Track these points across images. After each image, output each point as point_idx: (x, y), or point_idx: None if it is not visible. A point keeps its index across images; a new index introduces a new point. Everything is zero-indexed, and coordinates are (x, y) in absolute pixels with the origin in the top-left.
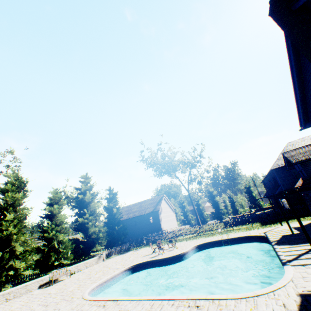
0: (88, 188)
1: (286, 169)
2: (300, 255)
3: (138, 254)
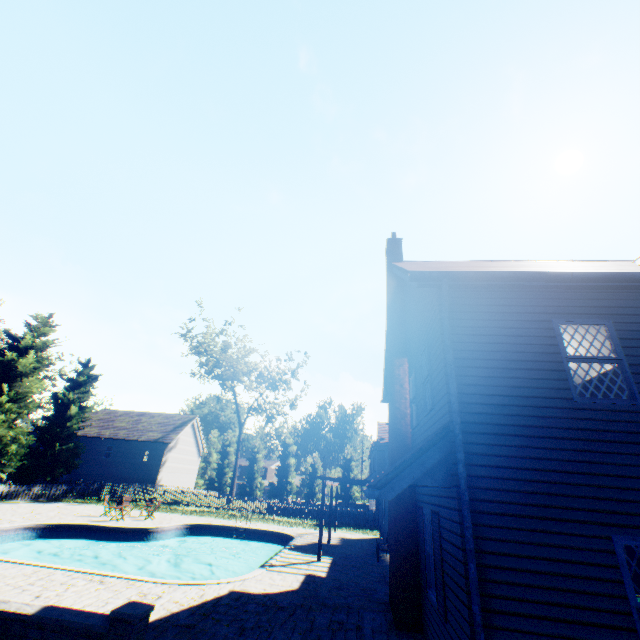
0: (37, 345)
1: (377, 449)
2: (294, 563)
3: (72, 511)
